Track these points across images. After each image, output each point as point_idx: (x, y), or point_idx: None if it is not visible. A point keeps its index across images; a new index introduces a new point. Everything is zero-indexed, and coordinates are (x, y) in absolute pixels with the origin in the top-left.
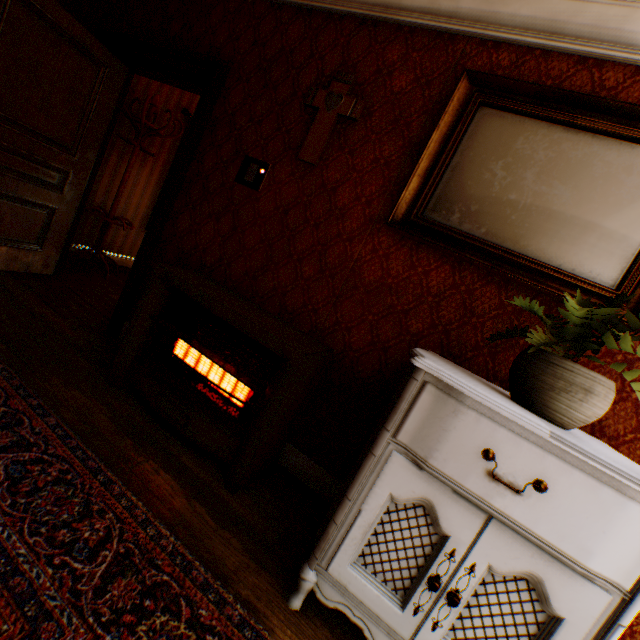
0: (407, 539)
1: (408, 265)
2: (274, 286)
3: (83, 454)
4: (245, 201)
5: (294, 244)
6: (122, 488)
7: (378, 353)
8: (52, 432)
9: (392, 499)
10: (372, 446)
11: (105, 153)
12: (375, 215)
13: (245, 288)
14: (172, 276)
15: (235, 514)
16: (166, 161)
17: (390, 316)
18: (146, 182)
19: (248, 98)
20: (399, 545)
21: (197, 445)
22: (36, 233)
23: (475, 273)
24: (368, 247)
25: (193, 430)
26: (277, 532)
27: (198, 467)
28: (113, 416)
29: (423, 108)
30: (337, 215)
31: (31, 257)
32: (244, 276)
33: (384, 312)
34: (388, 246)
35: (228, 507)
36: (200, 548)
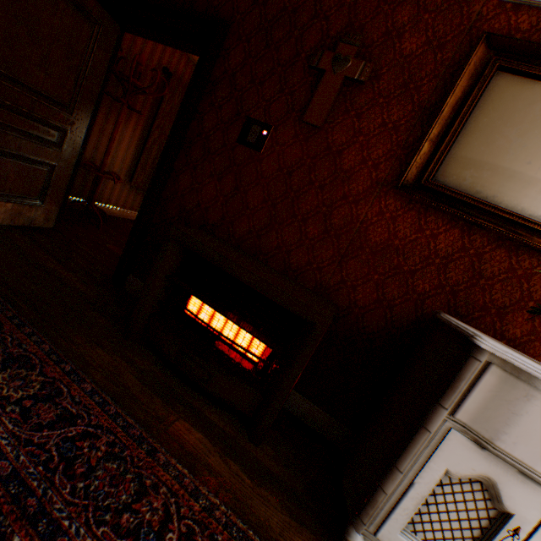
0: (461, 511)
1: (415, 228)
2: (278, 244)
3: (123, 421)
4: (247, 162)
5: (298, 205)
6: (166, 455)
7: (383, 310)
8: (89, 398)
9: (446, 473)
10: (425, 422)
11: (98, 111)
12: (382, 178)
13: (248, 246)
14: (188, 238)
15: (264, 468)
16: (148, 118)
17: (396, 276)
18: (130, 138)
19: (248, 59)
20: (452, 516)
21: (217, 398)
22: (38, 189)
23: (485, 237)
24: (374, 209)
25: (215, 386)
26: (302, 483)
27: (221, 421)
28: (137, 374)
29: (434, 72)
30: (342, 177)
31: (34, 212)
32: (247, 234)
33: (390, 272)
34: (395, 209)
35: (257, 461)
36: (245, 511)
